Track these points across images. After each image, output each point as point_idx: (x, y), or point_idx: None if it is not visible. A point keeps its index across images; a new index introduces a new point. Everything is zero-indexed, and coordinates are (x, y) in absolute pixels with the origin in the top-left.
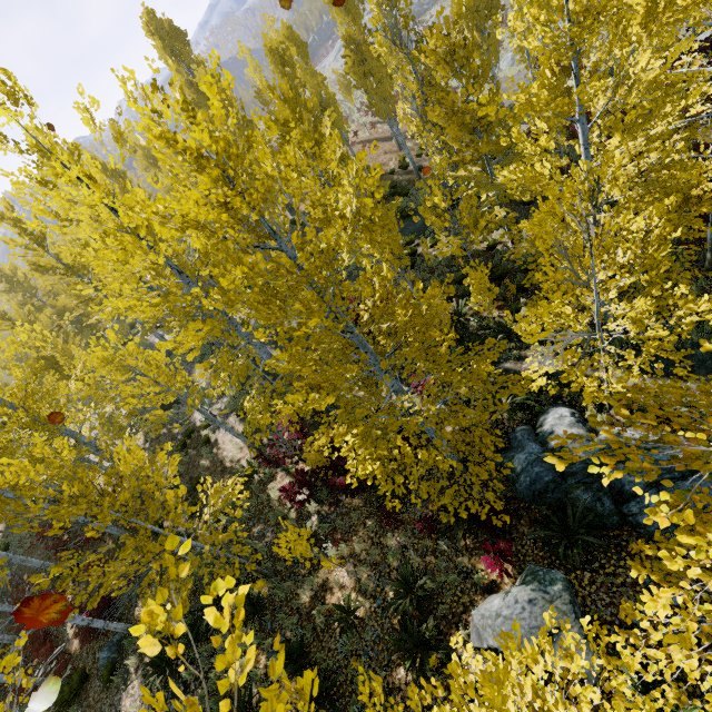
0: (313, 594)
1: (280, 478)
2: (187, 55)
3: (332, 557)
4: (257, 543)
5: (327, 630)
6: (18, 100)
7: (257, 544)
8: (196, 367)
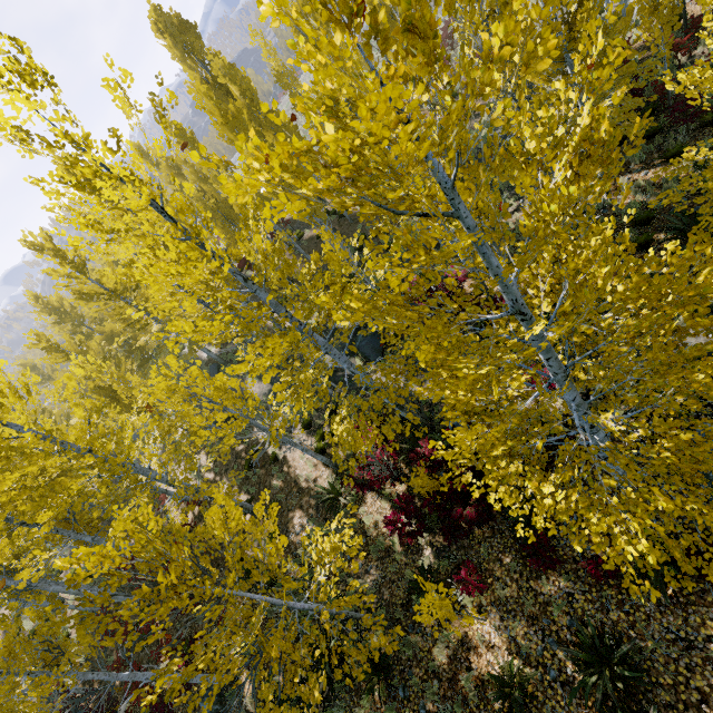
0: (451, 654)
1: (371, 501)
2: (199, 48)
3: (471, 610)
4: (362, 583)
5: (484, 706)
6: (36, 81)
7: (362, 584)
8: (273, 389)
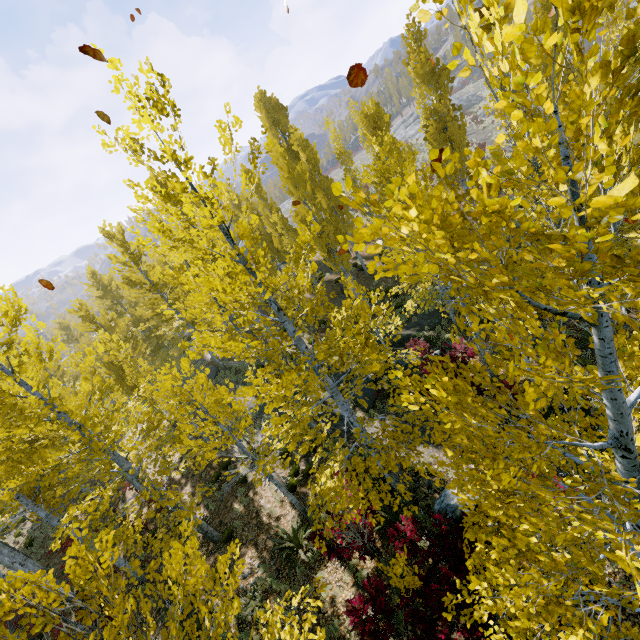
0: None
1: (333, 567)
2: (284, 124)
3: None
4: None
5: None
6: (165, 109)
7: None
8: (271, 420)
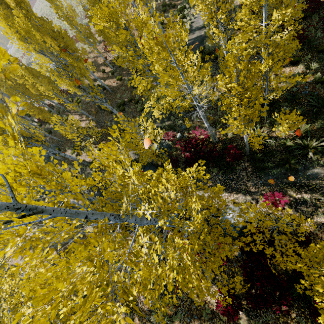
0: None
1: None
2: None
3: None
4: None
5: None
6: None
7: None
8: None
